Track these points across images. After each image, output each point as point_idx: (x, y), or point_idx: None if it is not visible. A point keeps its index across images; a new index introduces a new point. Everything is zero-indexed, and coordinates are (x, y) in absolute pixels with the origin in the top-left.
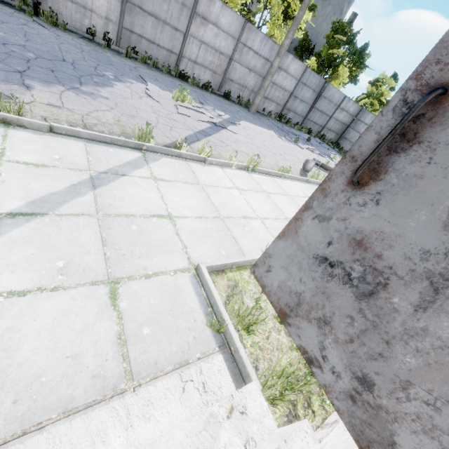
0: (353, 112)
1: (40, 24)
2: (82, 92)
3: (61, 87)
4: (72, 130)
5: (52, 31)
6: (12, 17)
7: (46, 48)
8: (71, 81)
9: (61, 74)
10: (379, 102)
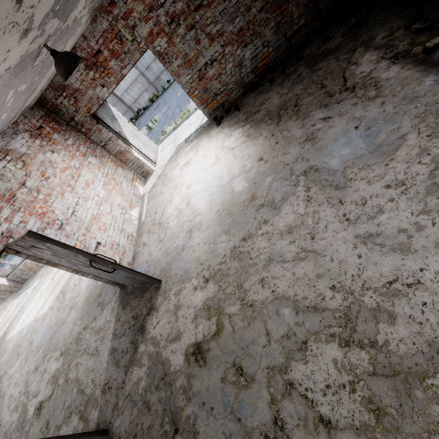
0: None
1: None
2: None
3: None
4: None
5: None
6: None
7: None
8: None
9: None
10: None
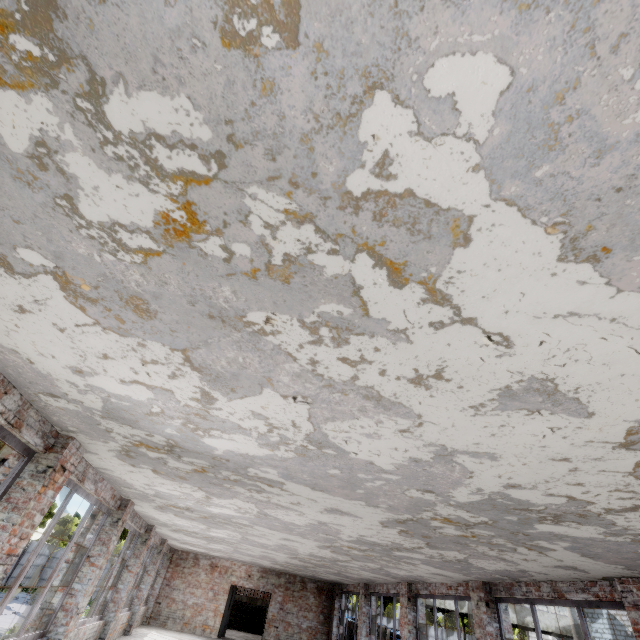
0: (49, 553)
1: None
2: None
3: None
4: None
5: None
6: None
7: None
8: None
9: None
10: (68, 536)
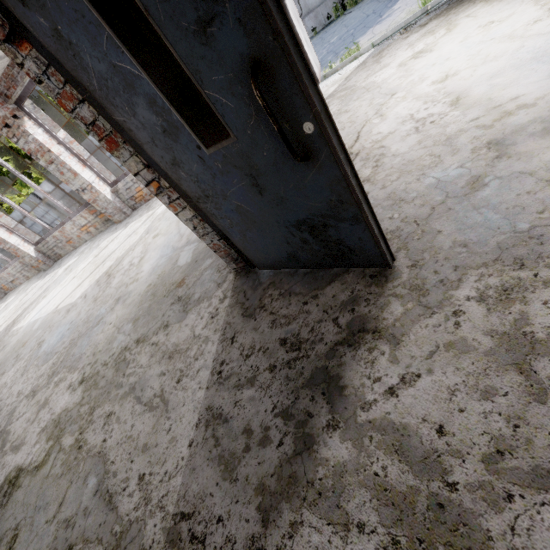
0: None
1: (348, 13)
2: (383, 20)
3: (371, 29)
4: (382, 37)
5: (355, 9)
6: (336, 26)
7: (357, 21)
8: (375, 21)
9: (369, 24)
10: None
